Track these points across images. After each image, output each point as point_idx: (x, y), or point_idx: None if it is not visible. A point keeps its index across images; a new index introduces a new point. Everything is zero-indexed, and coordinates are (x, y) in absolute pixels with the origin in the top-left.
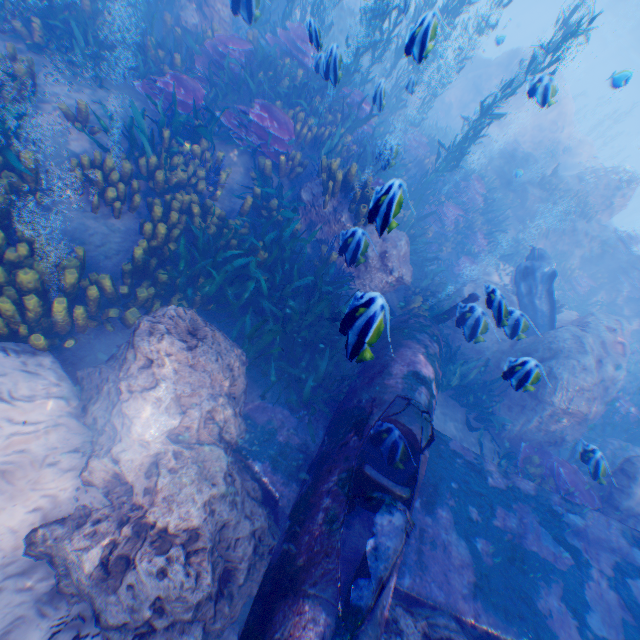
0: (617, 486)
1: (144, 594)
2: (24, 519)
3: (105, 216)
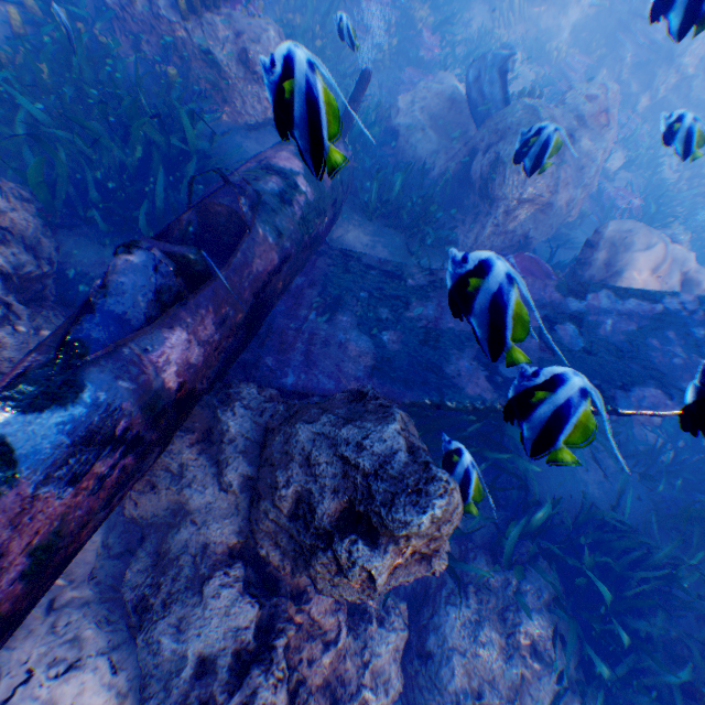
0: (581, 263)
1: None
2: None
3: None
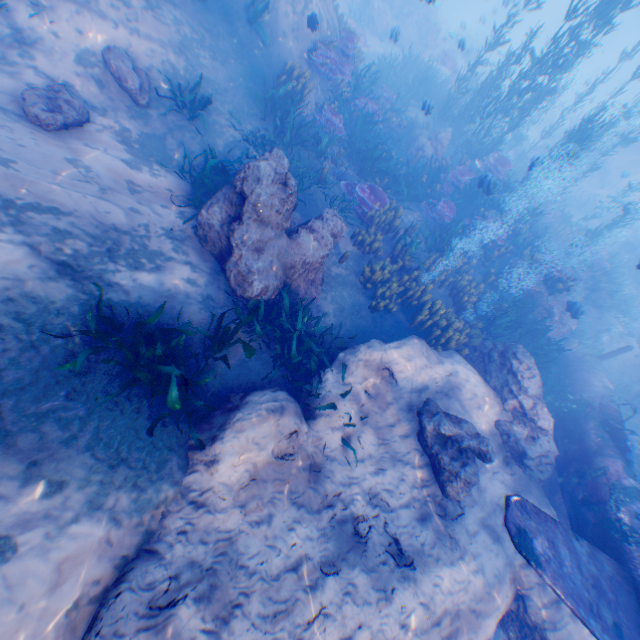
0: None
1: (542, 446)
2: (491, 416)
3: (434, 287)
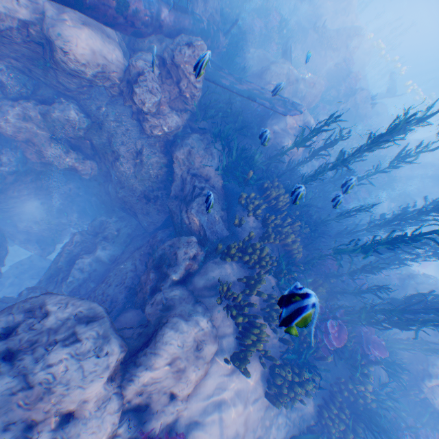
0: None
1: None
2: None
3: None
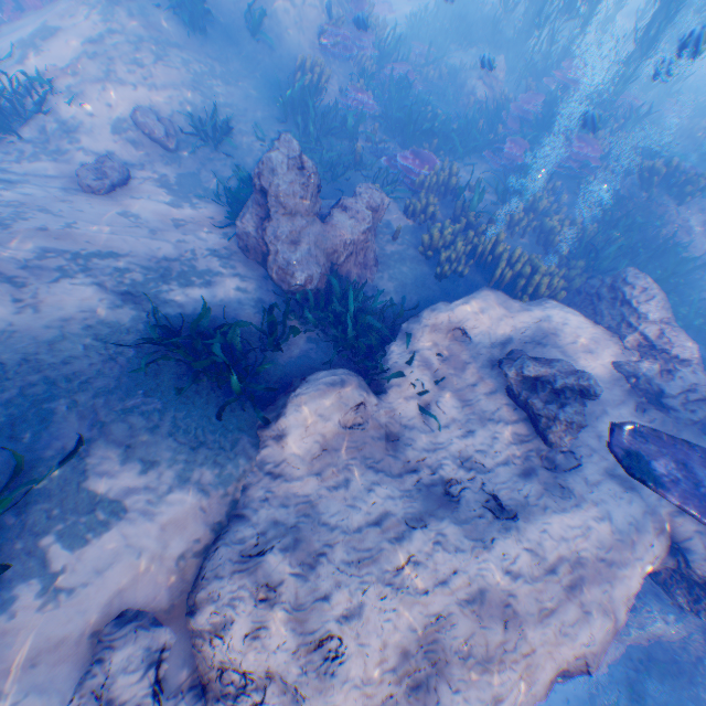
0: None
1: (684, 379)
2: (607, 358)
3: (515, 239)
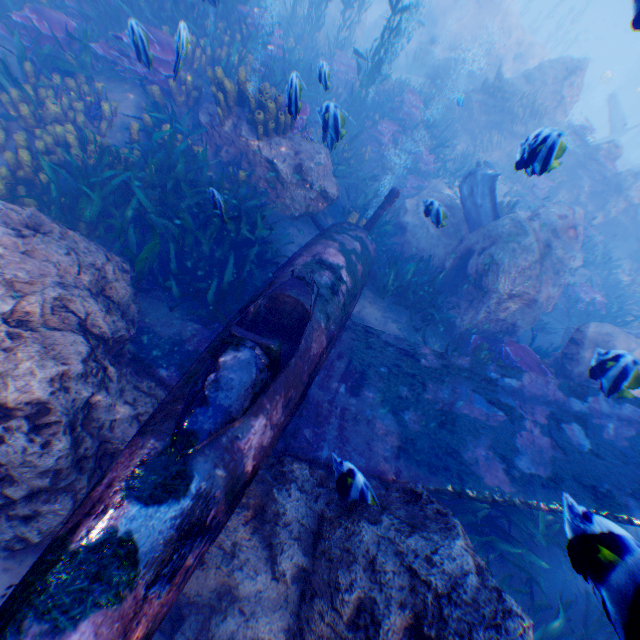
0: (567, 356)
1: None
2: None
3: None
